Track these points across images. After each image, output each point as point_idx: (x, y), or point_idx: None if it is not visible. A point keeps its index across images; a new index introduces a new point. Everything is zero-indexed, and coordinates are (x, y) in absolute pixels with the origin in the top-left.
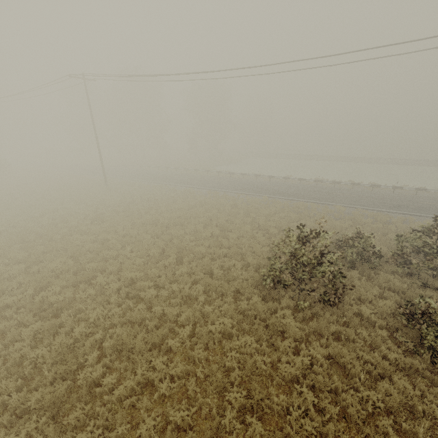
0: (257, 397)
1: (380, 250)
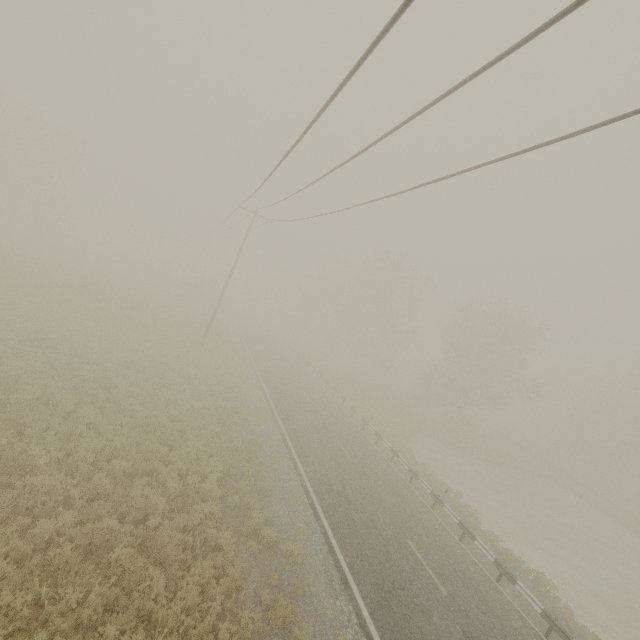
0: None
1: None
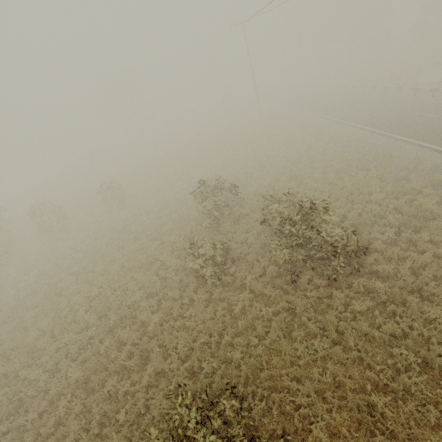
0: (149, 236)
1: None
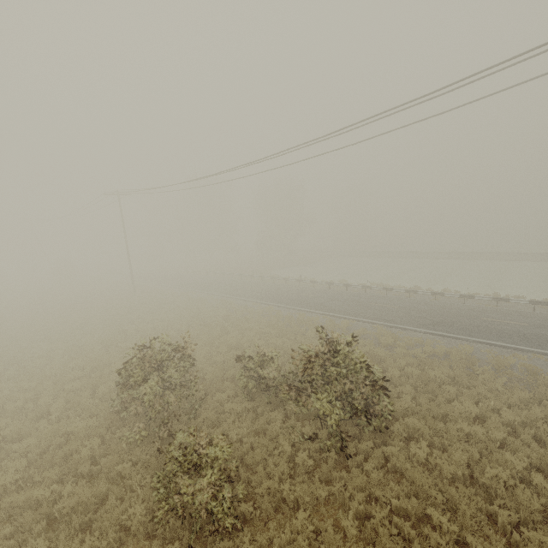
0: None
1: (266, 379)
